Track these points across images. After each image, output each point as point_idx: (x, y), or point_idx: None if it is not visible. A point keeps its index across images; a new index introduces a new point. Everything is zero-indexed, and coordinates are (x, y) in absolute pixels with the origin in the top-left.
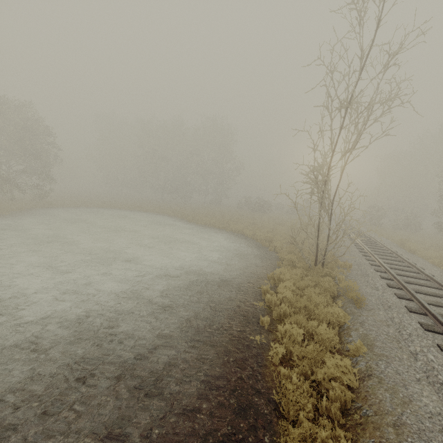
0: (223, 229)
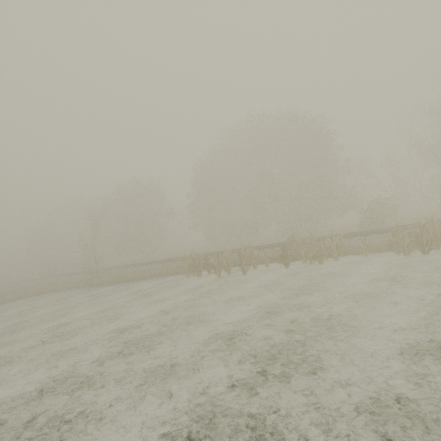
0: None
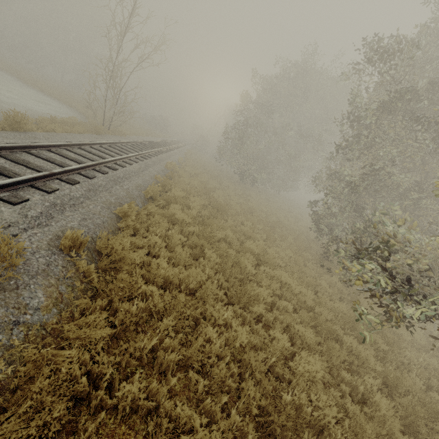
0: (61, 101)
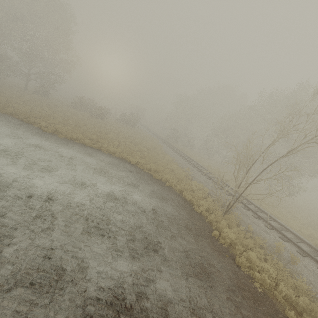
0: (97, 149)
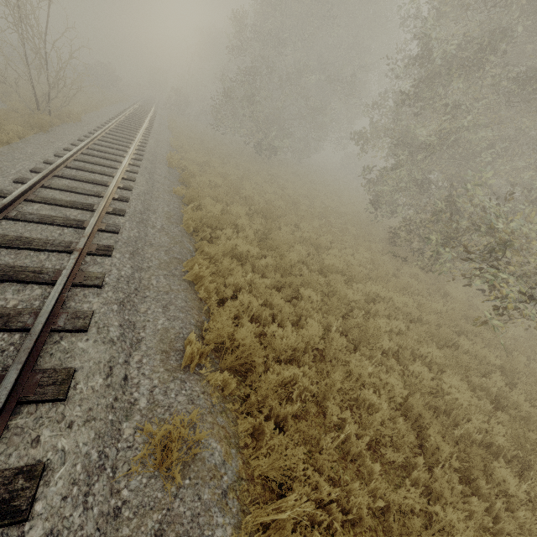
0: None
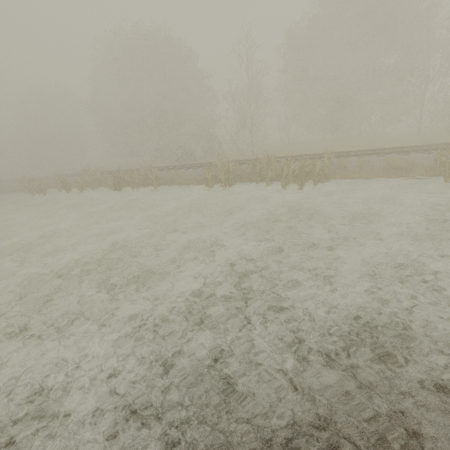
0: None
